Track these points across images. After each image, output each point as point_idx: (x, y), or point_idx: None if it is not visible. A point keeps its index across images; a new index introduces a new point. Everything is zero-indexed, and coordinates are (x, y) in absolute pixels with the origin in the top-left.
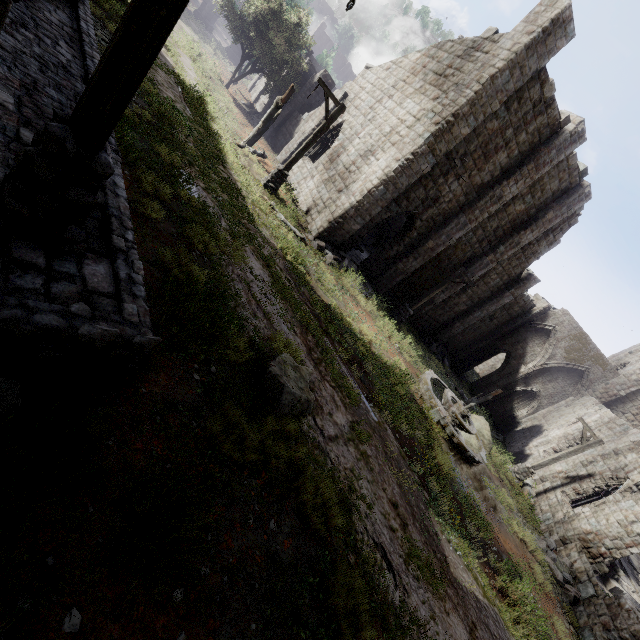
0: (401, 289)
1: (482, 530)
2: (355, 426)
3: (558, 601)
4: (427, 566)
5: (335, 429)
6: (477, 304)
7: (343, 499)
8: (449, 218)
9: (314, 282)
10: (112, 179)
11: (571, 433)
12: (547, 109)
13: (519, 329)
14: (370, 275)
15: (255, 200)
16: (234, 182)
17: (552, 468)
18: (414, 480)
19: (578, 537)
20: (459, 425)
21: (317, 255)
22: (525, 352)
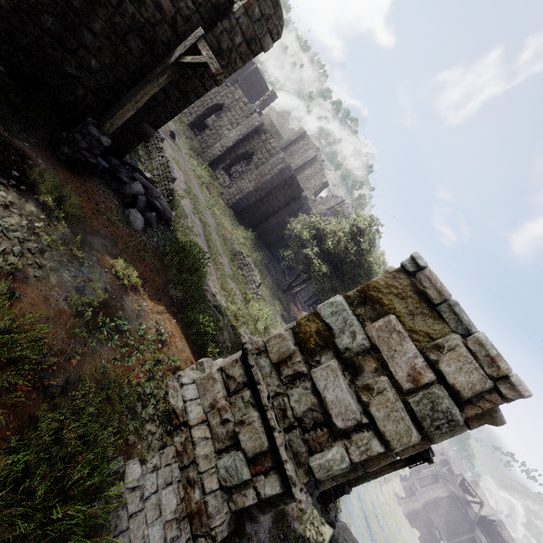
0: None
1: None
2: None
3: None
4: None
5: None
6: None
7: None
8: None
9: None
10: None
11: None
12: None
13: None
14: None
15: None
16: None
17: None
18: None
19: None
20: None
21: None
22: None
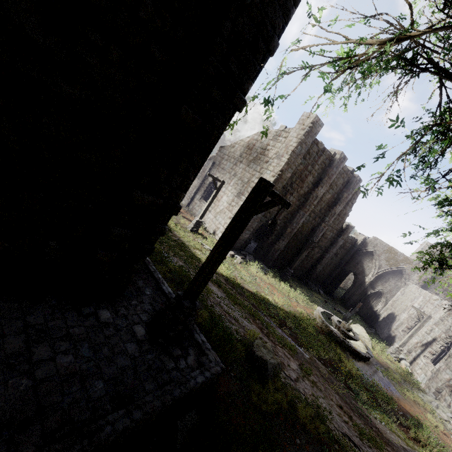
0: (280, 258)
1: (389, 403)
2: (302, 366)
3: (451, 434)
4: (371, 437)
5: (295, 373)
6: (325, 250)
7: (317, 414)
8: (294, 214)
9: (240, 281)
10: (167, 290)
11: (412, 313)
12: (323, 153)
13: (354, 256)
14: (260, 257)
15: (192, 244)
16: (180, 239)
17: (411, 342)
18: (342, 387)
19: (445, 385)
20: (349, 338)
21: (232, 261)
22: (363, 268)
